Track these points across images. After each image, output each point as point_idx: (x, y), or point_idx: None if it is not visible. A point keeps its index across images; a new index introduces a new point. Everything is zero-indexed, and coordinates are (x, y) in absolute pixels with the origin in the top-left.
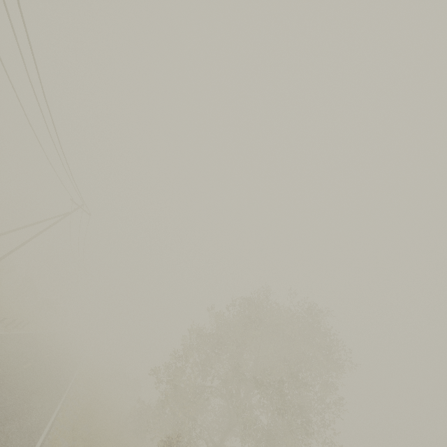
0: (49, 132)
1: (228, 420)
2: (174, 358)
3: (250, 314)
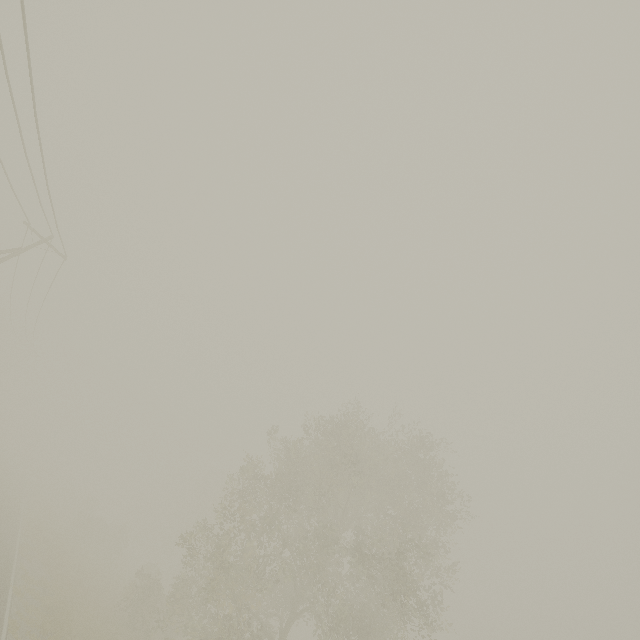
0: (6, 74)
1: (291, 599)
2: (220, 517)
3: (340, 447)
